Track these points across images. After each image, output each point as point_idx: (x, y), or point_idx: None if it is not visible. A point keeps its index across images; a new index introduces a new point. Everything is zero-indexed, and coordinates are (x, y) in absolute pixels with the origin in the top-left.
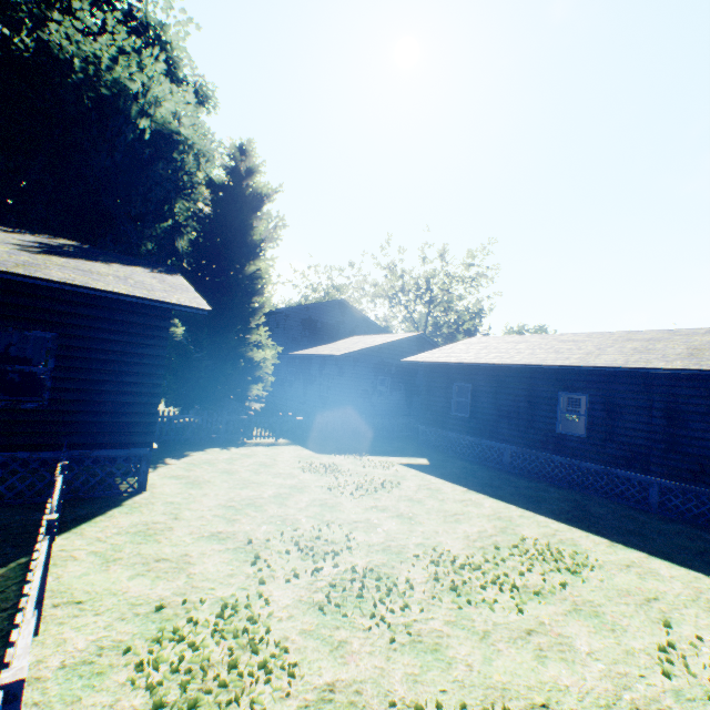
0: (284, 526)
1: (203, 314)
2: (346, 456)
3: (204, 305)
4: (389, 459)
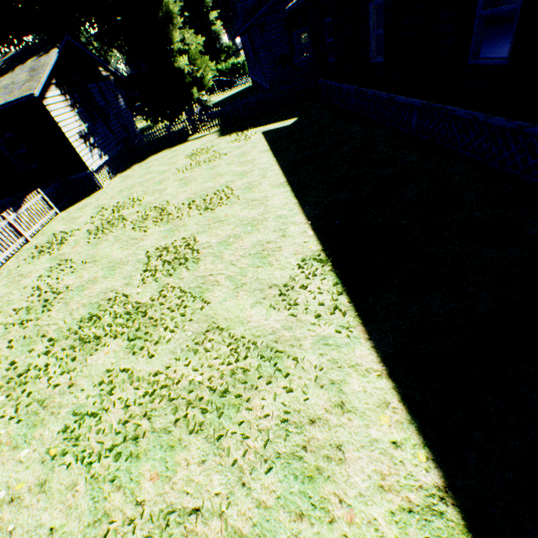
0: (126, 199)
1: (35, 97)
2: (234, 135)
3: (33, 90)
4: (262, 130)
